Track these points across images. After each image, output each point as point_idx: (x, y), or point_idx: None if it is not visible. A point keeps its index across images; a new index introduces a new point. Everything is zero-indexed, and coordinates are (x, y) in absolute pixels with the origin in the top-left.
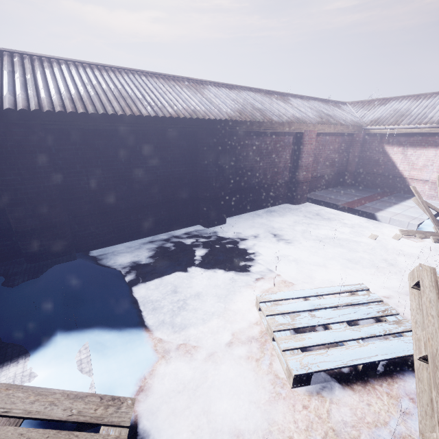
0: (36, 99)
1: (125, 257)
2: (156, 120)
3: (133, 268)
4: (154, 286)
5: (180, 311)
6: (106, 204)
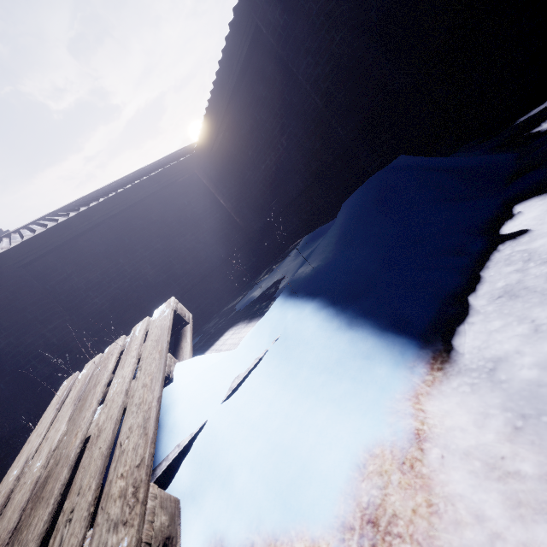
0: None
1: None
2: None
3: None
4: None
5: None
6: None
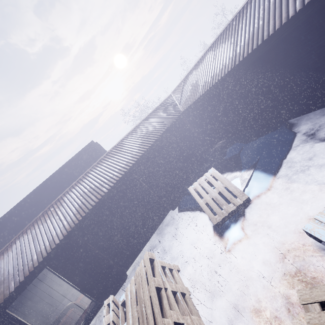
0: (234, 58)
1: (307, 125)
2: (304, 9)
3: (302, 136)
4: (305, 151)
5: (309, 172)
6: (291, 90)
